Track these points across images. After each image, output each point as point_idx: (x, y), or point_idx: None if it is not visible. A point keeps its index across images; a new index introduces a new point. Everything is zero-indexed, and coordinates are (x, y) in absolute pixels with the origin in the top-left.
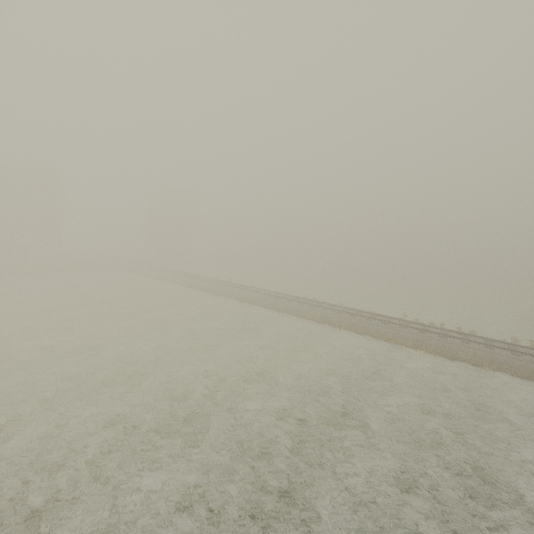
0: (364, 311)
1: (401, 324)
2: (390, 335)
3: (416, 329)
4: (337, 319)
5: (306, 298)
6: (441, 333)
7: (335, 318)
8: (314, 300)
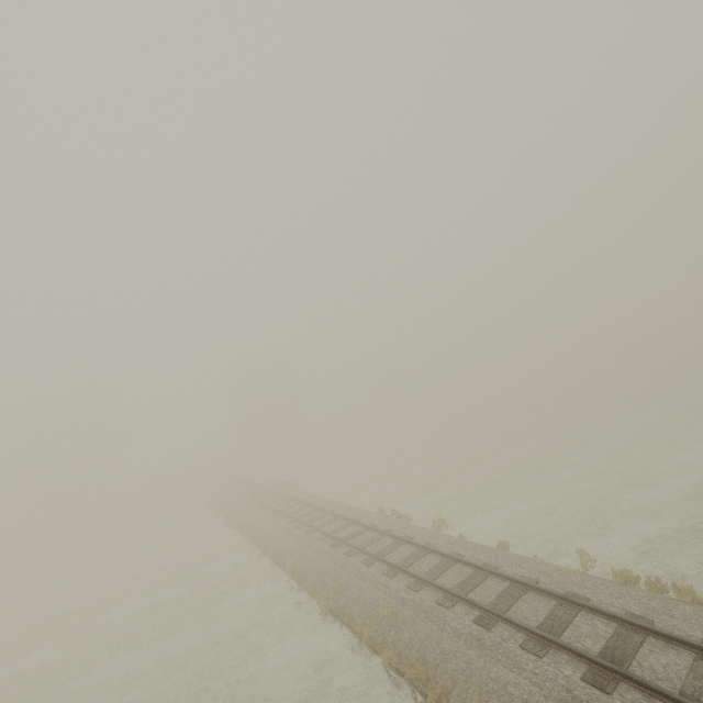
0: (457, 559)
1: (528, 627)
2: (473, 698)
3: (580, 656)
4: (365, 607)
5: (377, 514)
6: (679, 698)
7: (365, 599)
8: (372, 528)
